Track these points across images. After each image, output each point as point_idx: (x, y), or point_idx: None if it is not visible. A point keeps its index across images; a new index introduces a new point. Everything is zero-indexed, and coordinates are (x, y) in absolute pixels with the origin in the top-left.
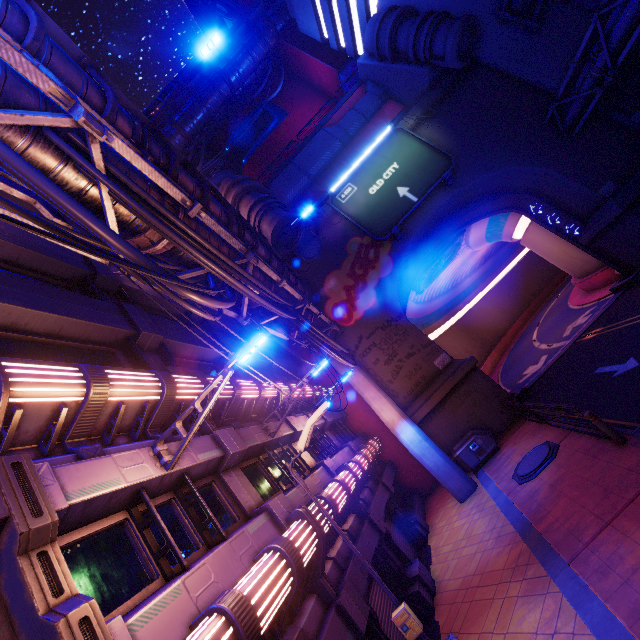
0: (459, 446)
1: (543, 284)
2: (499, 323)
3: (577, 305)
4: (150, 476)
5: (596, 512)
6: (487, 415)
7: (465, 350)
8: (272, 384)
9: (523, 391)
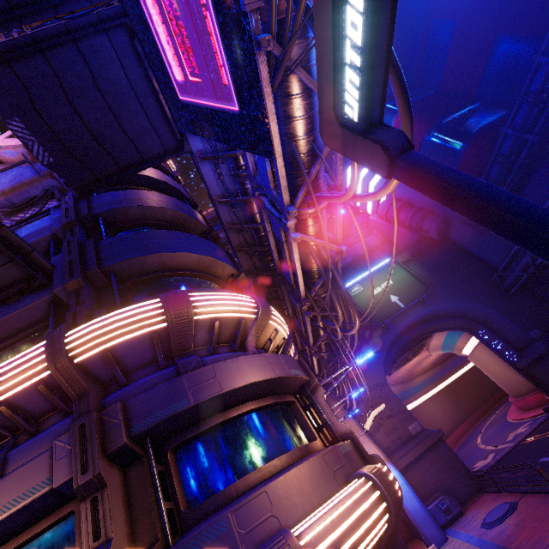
0: (429, 503)
1: (482, 400)
2: (444, 424)
3: (516, 419)
4: None
5: None
6: (451, 483)
7: None
8: None
9: (478, 475)
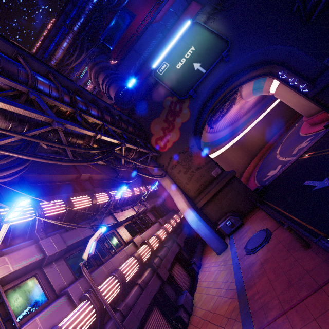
0: (221, 221)
1: (288, 118)
2: (260, 142)
3: (304, 134)
4: None
5: (280, 298)
6: (239, 203)
7: (239, 158)
8: (106, 194)
9: (263, 188)
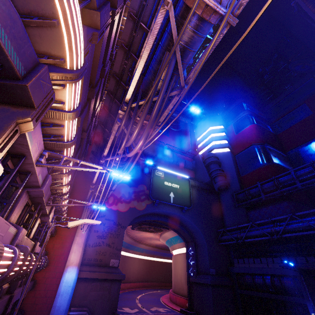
0: (75, 310)
1: (158, 280)
2: (132, 275)
3: (164, 302)
4: (34, 157)
5: None
6: (99, 309)
7: None
8: (69, 187)
9: None
